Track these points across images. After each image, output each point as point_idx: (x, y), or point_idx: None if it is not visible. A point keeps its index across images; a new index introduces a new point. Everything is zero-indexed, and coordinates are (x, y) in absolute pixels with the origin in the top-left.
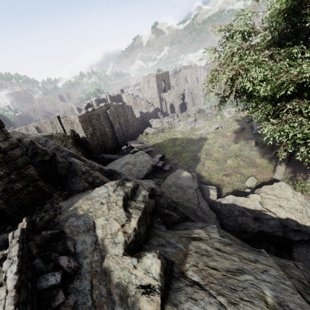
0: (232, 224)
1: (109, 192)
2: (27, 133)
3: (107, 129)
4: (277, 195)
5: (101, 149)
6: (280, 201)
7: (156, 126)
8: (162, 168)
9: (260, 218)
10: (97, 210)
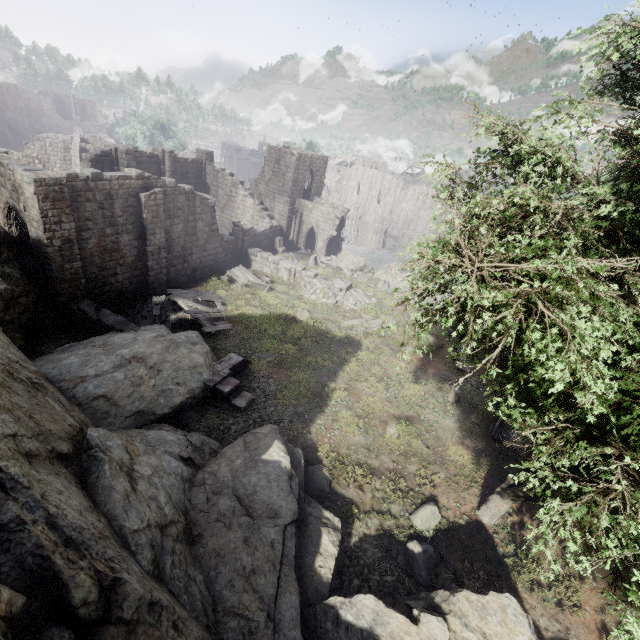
0: None
1: None
2: None
3: (126, 238)
4: (491, 637)
5: (90, 287)
6: None
7: (262, 269)
8: (230, 398)
9: None
10: None
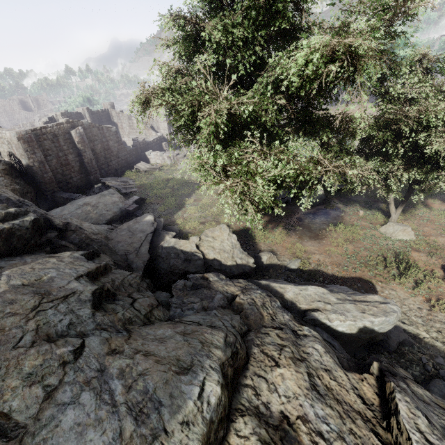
0: (166, 267)
1: None
2: None
3: (71, 157)
4: (216, 237)
5: (60, 186)
6: (215, 243)
7: (156, 162)
8: (134, 213)
9: (191, 260)
10: None
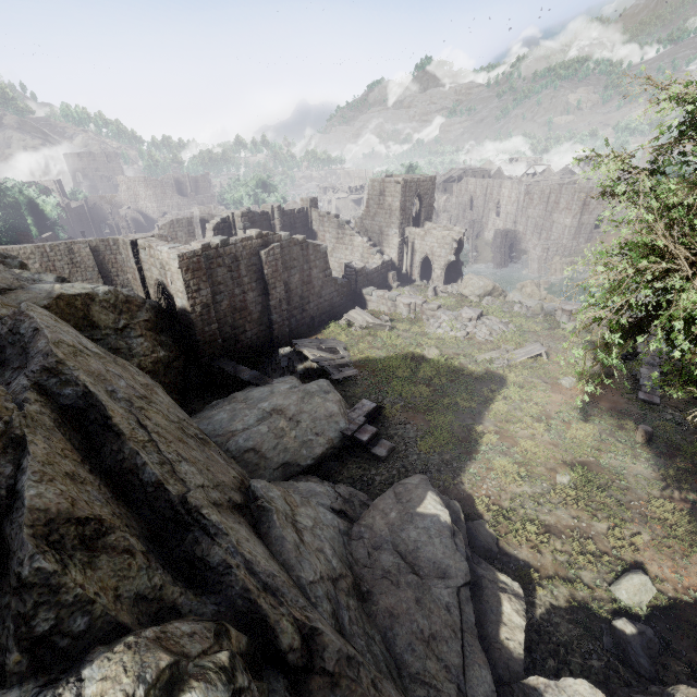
0: None
1: None
2: (70, 258)
3: (251, 296)
4: None
5: (225, 346)
6: None
7: (378, 308)
8: (369, 447)
9: None
10: None
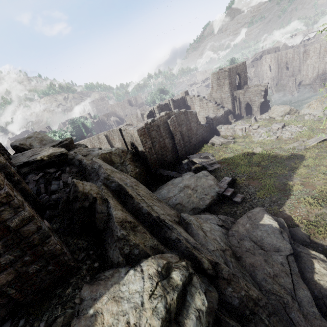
0: None
1: (144, 295)
2: (99, 141)
3: (167, 140)
4: None
5: (160, 163)
6: None
7: (226, 134)
8: (231, 198)
9: None
10: None
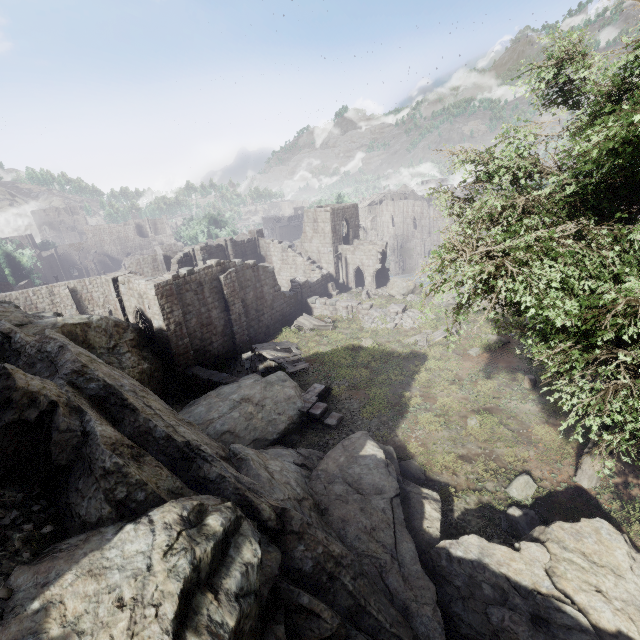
0: (476, 623)
1: (153, 554)
2: (51, 300)
3: (215, 313)
4: (591, 555)
5: (196, 356)
6: (599, 577)
7: (322, 313)
8: (322, 419)
9: (549, 621)
10: (99, 631)
